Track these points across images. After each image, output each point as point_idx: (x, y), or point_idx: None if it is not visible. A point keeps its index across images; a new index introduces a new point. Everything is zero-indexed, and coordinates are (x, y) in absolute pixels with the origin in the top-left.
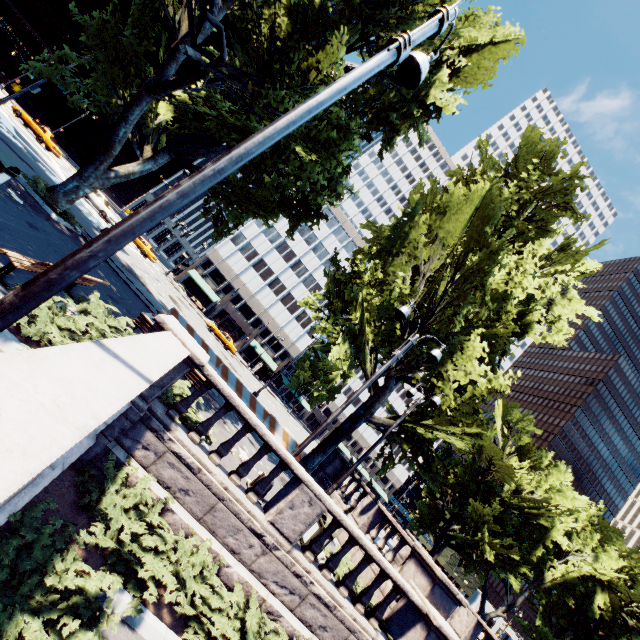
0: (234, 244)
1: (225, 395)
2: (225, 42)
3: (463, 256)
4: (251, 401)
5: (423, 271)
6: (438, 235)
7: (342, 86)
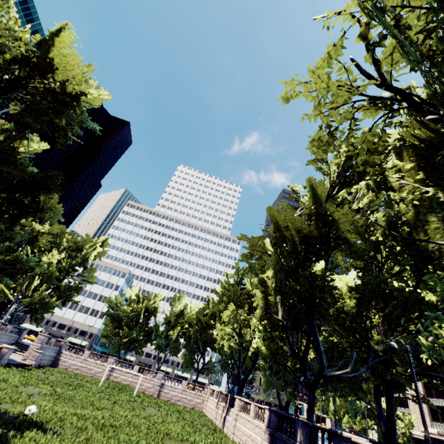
0: None
1: None
2: None
3: None
4: None
5: None
6: None
7: None
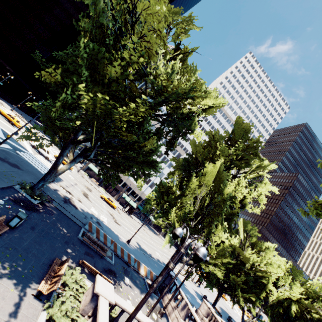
0: None
1: (122, 308)
2: (104, 133)
3: (213, 192)
4: (128, 256)
5: (197, 197)
6: (202, 183)
7: (156, 287)
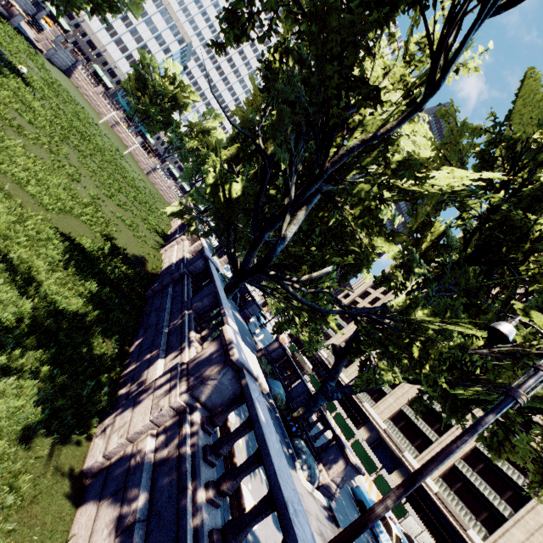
0: None
1: None
2: None
3: None
4: None
5: None
6: None
7: None
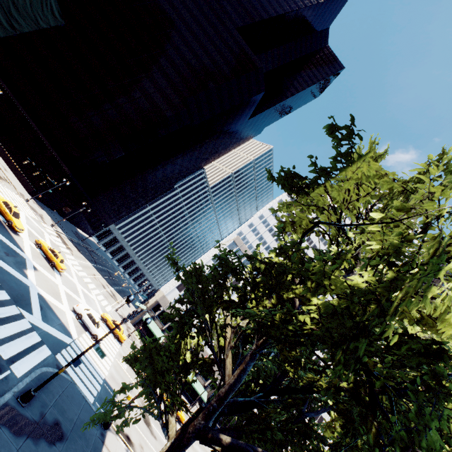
0: (179, 290)
1: None
2: None
3: None
4: None
5: None
6: None
7: None
